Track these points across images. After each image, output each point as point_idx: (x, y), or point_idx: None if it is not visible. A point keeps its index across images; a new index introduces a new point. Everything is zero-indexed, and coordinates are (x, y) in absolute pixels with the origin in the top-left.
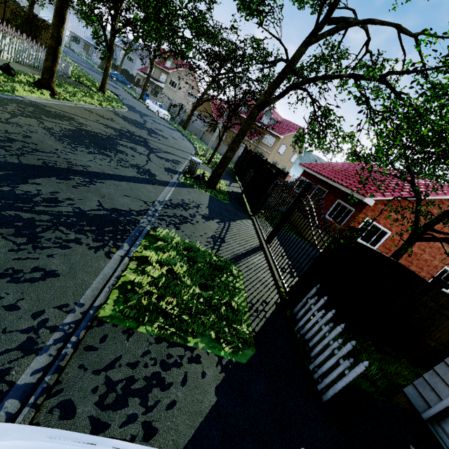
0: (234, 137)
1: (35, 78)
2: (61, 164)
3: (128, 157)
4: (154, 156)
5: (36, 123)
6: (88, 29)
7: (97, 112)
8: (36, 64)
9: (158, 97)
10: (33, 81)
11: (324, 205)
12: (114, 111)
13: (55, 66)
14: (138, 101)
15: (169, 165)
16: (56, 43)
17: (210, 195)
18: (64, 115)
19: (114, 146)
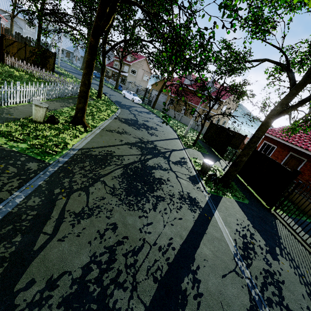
0: (249, 144)
1: (66, 113)
2: (161, 263)
3: (168, 185)
4: (172, 164)
5: (103, 187)
6: (68, 42)
7: (113, 128)
8: (59, 95)
9: (127, 85)
10: (67, 118)
11: (307, 174)
12: (118, 117)
13: (86, 105)
14: (116, 92)
15: (187, 172)
16: (87, 88)
17: (235, 200)
18: (105, 153)
19: (153, 176)
